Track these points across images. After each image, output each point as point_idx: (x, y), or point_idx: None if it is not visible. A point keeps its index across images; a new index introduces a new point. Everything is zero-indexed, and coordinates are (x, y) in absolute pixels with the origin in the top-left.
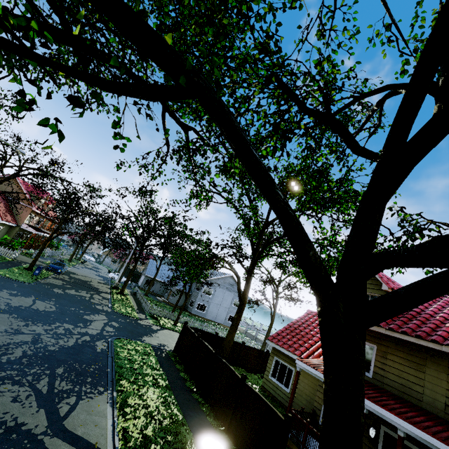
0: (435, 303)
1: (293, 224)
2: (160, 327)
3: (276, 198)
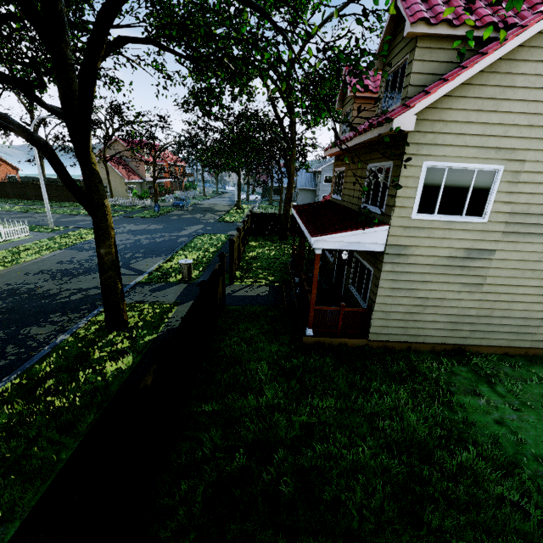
0: None
1: None
2: None
3: None
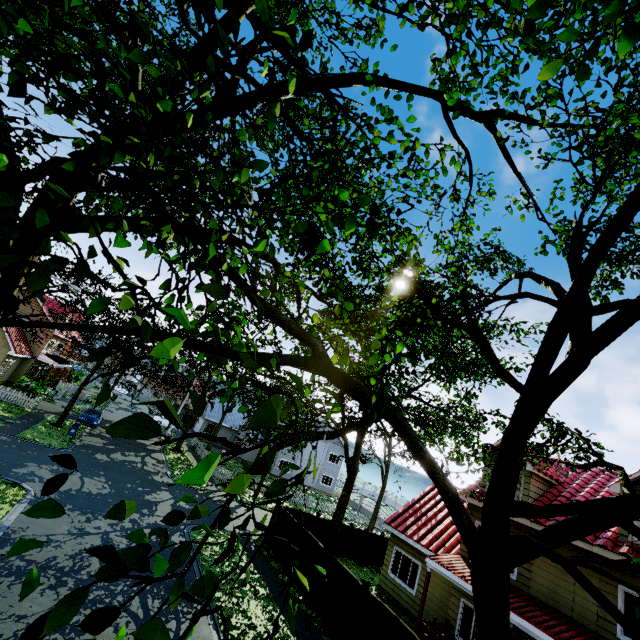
0: (587, 484)
1: (450, 495)
2: (237, 502)
3: (437, 477)
